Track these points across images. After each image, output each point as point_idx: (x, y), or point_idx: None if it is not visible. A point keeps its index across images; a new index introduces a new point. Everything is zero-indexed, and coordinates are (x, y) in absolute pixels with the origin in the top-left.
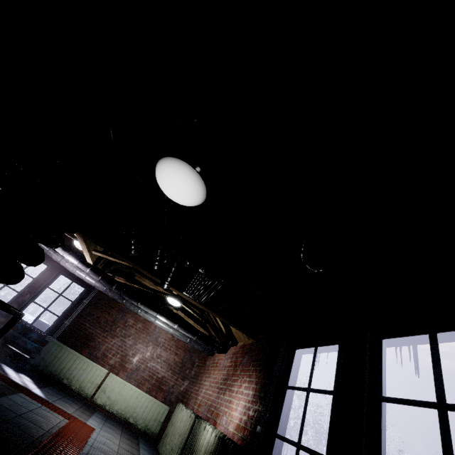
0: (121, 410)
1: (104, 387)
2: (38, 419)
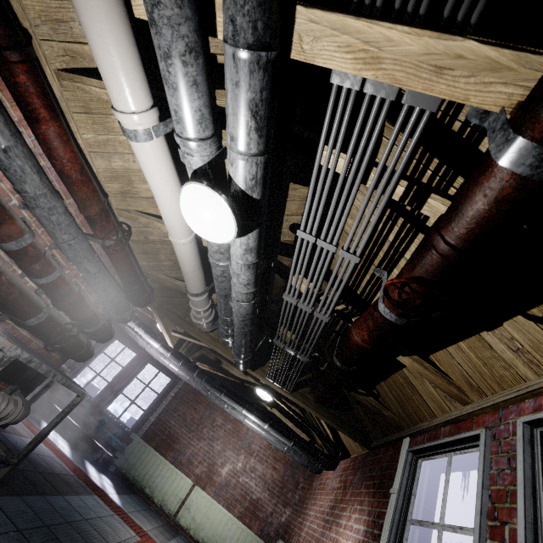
0: (207, 539)
1: (188, 503)
2: (105, 529)
